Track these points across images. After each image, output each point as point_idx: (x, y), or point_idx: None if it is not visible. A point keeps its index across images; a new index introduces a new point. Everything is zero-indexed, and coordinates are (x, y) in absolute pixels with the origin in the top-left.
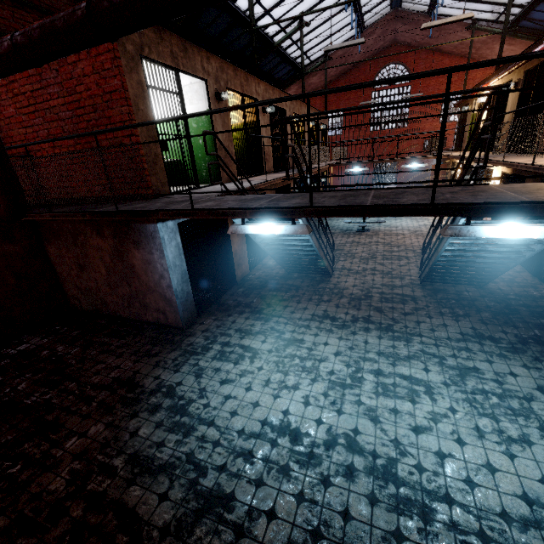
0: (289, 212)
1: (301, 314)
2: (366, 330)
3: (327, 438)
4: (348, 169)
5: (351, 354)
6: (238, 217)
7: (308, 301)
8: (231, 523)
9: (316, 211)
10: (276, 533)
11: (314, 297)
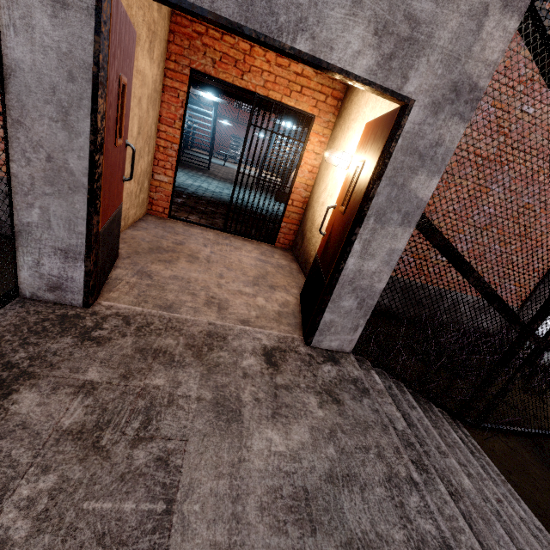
0: (226, 88)
1: (196, 173)
2: (231, 184)
3: (219, 192)
4: (220, 120)
5: (225, 186)
6: (205, 82)
7: (198, 171)
8: (190, 191)
9: (236, 91)
10: (207, 195)
11: (201, 172)
